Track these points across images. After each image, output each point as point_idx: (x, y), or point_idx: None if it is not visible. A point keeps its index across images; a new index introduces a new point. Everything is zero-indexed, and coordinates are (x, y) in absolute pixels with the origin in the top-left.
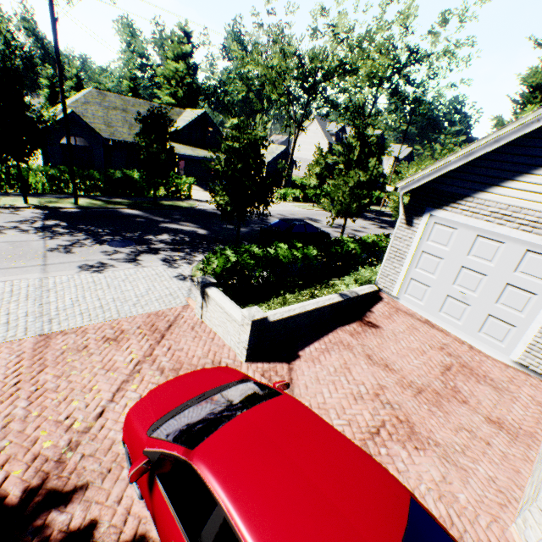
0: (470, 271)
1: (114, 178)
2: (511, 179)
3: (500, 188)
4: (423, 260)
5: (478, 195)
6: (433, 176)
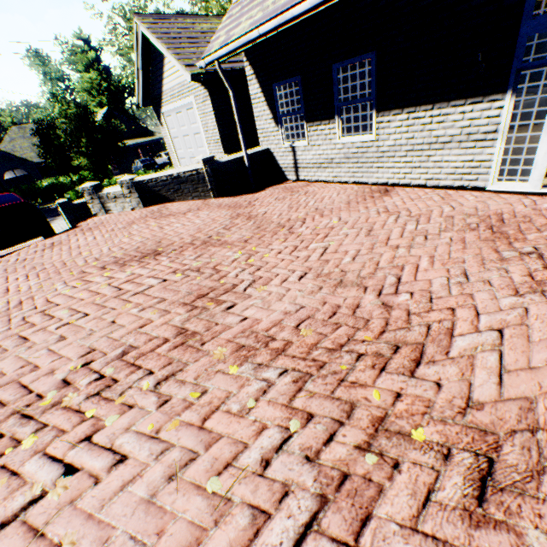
0: (186, 137)
1: (44, 187)
2: (163, 73)
3: (164, 81)
4: (176, 144)
5: (163, 90)
6: (141, 89)
